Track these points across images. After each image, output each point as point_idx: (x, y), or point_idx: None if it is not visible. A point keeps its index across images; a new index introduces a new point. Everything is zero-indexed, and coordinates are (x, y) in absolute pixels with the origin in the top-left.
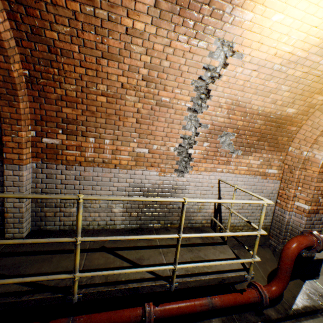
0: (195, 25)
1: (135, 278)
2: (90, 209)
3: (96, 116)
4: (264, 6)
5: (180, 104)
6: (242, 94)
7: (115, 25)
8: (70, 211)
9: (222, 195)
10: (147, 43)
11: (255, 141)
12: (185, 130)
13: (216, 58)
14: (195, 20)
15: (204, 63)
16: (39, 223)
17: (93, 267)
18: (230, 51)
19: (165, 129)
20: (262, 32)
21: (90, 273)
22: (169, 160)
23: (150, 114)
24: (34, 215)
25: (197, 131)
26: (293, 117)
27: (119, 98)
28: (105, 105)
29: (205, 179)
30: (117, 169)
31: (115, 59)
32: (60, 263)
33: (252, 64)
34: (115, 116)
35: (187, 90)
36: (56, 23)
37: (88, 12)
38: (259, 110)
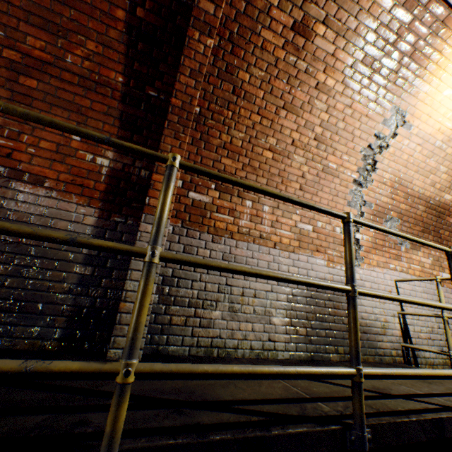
0: (378, 90)
1: (417, 408)
2: (240, 314)
3: (257, 174)
4: (440, 80)
5: (346, 174)
6: (405, 170)
7: (308, 78)
8: (210, 316)
9: (404, 306)
10: (330, 101)
11: (419, 232)
12: (349, 208)
13: (388, 127)
14: (380, 85)
15: (375, 130)
16: (156, 339)
17: (325, 395)
18: (401, 120)
19: (329, 203)
20: (432, 105)
21: (375, 370)
22: (336, 245)
23: (314, 181)
24: (152, 319)
25: (362, 211)
26: (450, 206)
27: (286, 156)
28: (269, 162)
29: (380, 279)
30: (277, 249)
31: (294, 112)
32: (259, 389)
33: (417, 137)
34: (278, 177)
35: (354, 158)
36: (253, 66)
37: (289, 62)
38: (419, 192)
